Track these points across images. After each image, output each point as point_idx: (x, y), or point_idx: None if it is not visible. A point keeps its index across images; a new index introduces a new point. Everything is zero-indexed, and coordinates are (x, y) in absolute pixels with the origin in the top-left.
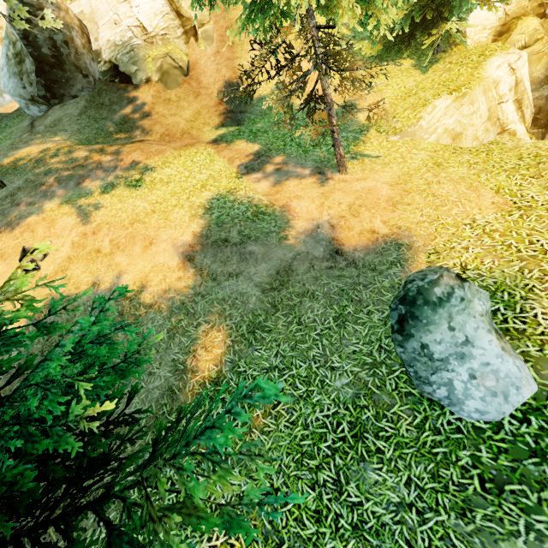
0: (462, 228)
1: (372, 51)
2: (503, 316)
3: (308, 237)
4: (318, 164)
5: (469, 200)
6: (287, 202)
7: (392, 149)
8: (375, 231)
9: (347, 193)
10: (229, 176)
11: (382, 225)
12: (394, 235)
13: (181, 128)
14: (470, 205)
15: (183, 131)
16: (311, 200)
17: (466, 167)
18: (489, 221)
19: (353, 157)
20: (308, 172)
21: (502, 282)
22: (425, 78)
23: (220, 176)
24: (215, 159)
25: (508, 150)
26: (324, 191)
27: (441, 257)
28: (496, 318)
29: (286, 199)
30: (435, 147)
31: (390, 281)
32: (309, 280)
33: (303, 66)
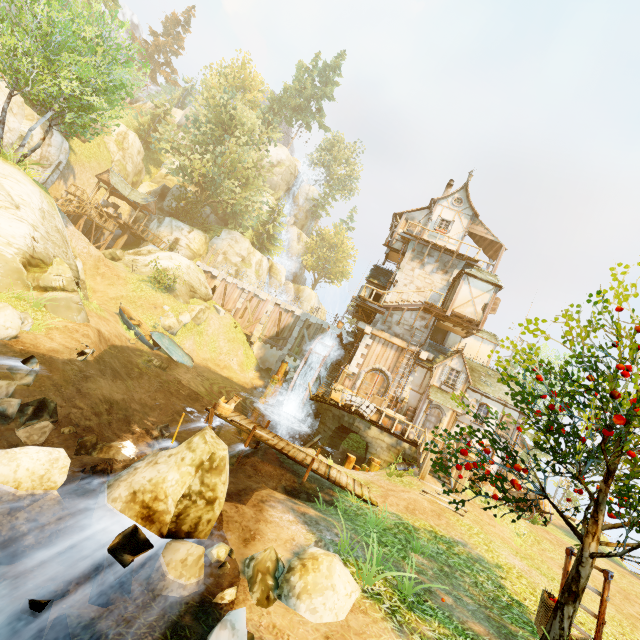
0: None
1: None
2: None
3: None
4: None
5: None
6: None
7: None
8: None
9: None
10: None
11: None
12: None
13: None
14: None
15: None
16: None
17: None
18: None
19: None
20: None
21: None
22: None
23: None
24: None
25: None
26: None
27: None
28: None
29: None
30: None
31: None
32: None
33: None
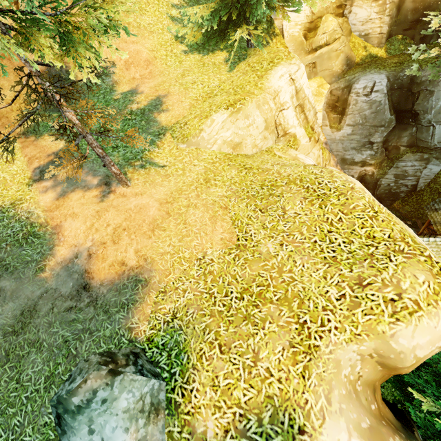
0: (194, 263)
1: (194, 40)
2: (174, 383)
3: (63, 269)
4: (109, 172)
5: (206, 233)
6: (61, 221)
7: (178, 158)
8: (124, 263)
9: (119, 211)
10: (21, 182)
11: (133, 255)
12: (138, 269)
13: (0, 111)
14: (206, 239)
15: (1, 114)
16: (84, 220)
17: (227, 186)
18: (213, 258)
19: (142, 166)
20: (96, 182)
21: (189, 341)
22: (229, 77)
23: (12, 182)
24: (16, 157)
25: (261, 171)
26: (101, 208)
27: (165, 298)
28: (169, 384)
29: (61, 218)
30: (214, 158)
31: (112, 329)
32: (44, 325)
33: (131, 48)
